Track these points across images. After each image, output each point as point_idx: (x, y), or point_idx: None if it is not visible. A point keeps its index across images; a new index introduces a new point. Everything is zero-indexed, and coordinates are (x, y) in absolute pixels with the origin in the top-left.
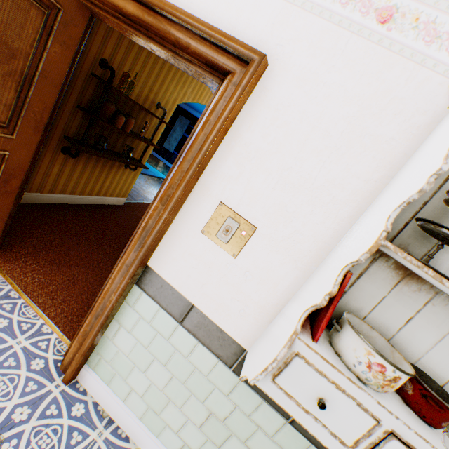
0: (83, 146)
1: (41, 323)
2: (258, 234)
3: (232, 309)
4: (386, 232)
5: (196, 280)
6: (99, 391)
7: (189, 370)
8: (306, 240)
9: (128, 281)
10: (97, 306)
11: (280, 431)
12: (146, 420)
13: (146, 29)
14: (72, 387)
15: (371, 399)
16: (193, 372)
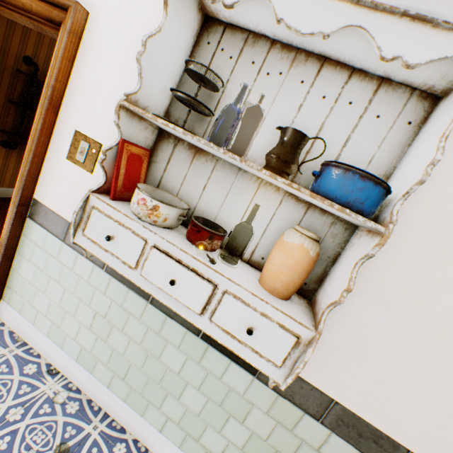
0: (21, 137)
1: None
2: None
3: None
4: (126, 96)
5: (69, 200)
6: (14, 321)
7: (76, 280)
8: None
9: (16, 211)
10: (0, 242)
11: (145, 313)
12: (52, 336)
13: (4, 2)
14: None
15: (140, 225)
16: (79, 281)
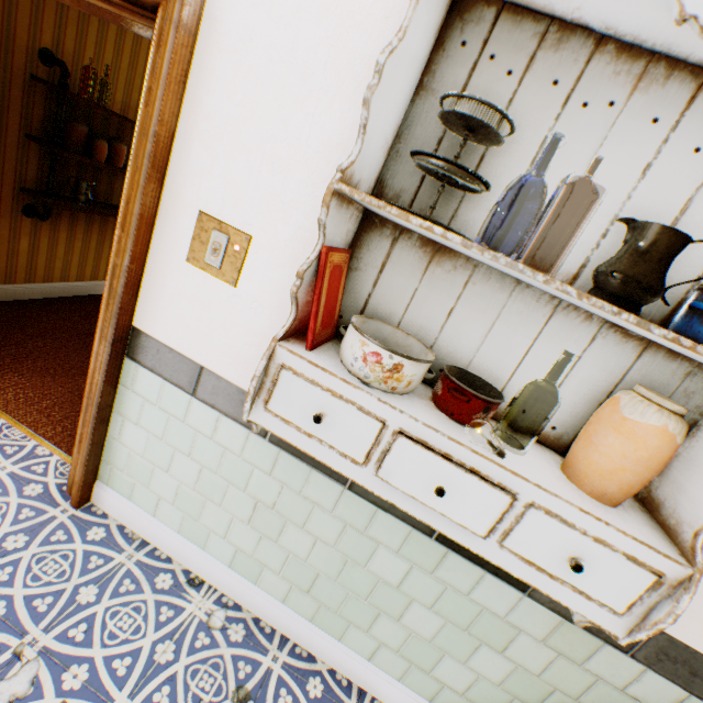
0: (54, 199)
1: (34, 444)
2: (256, 246)
3: (249, 358)
4: (341, 173)
5: (198, 331)
6: (122, 510)
7: (219, 454)
8: (315, 239)
9: (110, 351)
10: (86, 397)
11: (340, 503)
12: (186, 532)
13: None
14: (86, 511)
15: (371, 398)
16: (224, 455)
